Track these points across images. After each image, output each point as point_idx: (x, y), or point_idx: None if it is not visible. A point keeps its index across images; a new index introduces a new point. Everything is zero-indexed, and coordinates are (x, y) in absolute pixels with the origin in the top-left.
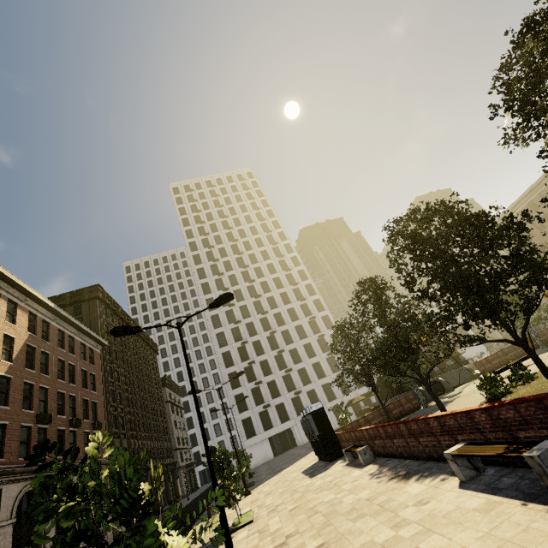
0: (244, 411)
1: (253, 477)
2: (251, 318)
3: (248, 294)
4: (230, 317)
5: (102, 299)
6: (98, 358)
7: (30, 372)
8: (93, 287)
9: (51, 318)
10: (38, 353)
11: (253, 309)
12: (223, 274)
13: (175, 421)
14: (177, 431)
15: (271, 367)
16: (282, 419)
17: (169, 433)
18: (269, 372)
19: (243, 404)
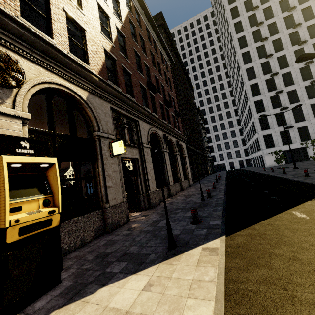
0: (265, 130)
1: (298, 168)
2: (283, 51)
3: (284, 25)
4: (261, 52)
5: (164, 27)
6: (170, 70)
7: (135, 44)
8: (157, 15)
9: (139, 10)
10: (137, 33)
11: (288, 41)
12: (257, 7)
13: (204, 136)
14: (205, 141)
15: (298, 96)
16: (301, 138)
17: (202, 140)
18: (295, 100)
19: (265, 125)
